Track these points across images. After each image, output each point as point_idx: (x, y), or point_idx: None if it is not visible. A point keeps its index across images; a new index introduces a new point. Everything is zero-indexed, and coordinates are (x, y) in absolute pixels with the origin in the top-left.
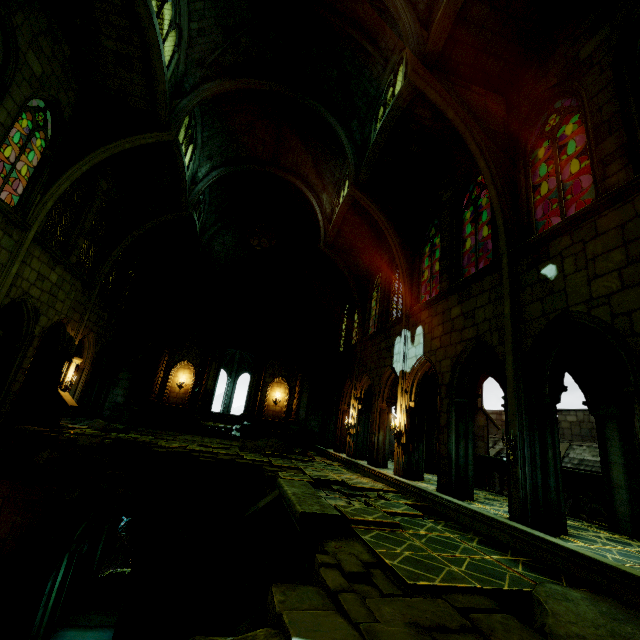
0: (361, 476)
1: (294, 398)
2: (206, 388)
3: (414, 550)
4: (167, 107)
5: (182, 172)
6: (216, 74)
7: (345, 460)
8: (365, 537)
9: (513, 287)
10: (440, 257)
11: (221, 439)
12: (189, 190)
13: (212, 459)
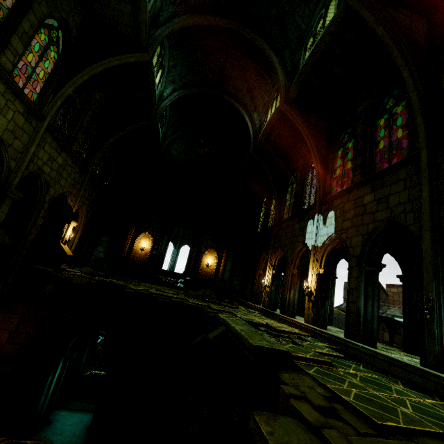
0: (277, 322)
1: (221, 264)
2: (160, 252)
3: (357, 388)
4: (147, 33)
5: (153, 90)
6: (183, 11)
7: (262, 309)
8: (310, 372)
9: (432, 175)
10: (354, 156)
11: (170, 288)
12: (157, 105)
13: (167, 300)
